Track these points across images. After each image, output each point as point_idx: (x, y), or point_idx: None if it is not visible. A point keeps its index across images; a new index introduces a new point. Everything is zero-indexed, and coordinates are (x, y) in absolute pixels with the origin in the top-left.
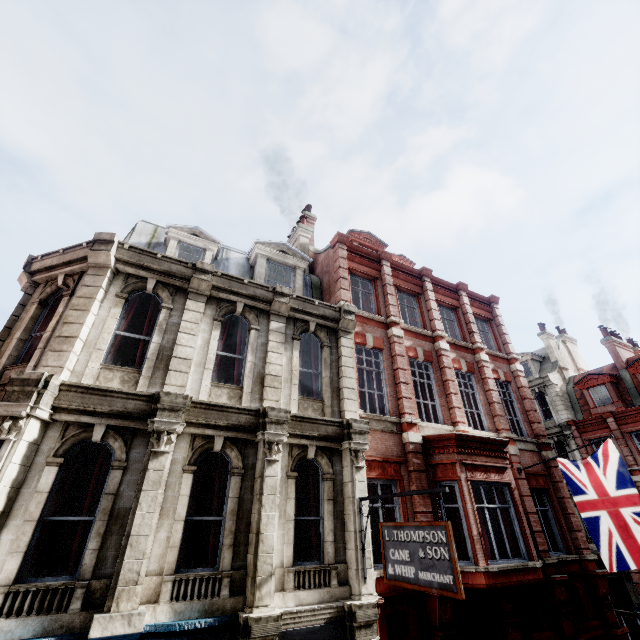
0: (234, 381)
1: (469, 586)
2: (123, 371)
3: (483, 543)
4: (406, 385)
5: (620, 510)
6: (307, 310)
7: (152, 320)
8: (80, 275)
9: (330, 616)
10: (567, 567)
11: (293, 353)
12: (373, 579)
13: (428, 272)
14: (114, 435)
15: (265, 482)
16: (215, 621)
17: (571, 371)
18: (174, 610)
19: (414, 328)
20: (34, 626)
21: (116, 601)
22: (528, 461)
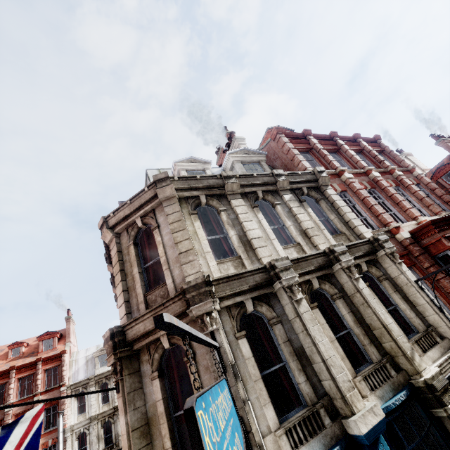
0: (288, 242)
1: None
2: (230, 261)
3: None
4: (377, 205)
5: None
6: (298, 180)
7: (217, 223)
8: (153, 212)
9: None
10: None
11: (308, 210)
12: None
13: (335, 134)
14: (258, 303)
15: (364, 293)
16: (406, 392)
17: None
18: (378, 397)
19: (353, 170)
20: (317, 446)
21: (353, 405)
22: None
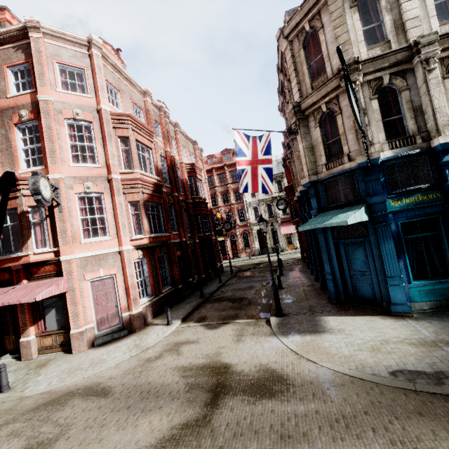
0: None
1: None
2: (379, 46)
3: None
4: None
5: None
6: None
7: (374, 12)
8: (319, 14)
9: None
10: None
11: None
12: None
13: None
14: (394, 77)
15: None
16: None
17: None
18: None
19: None
20: (406, 150)
21: (442, 133)
22: None
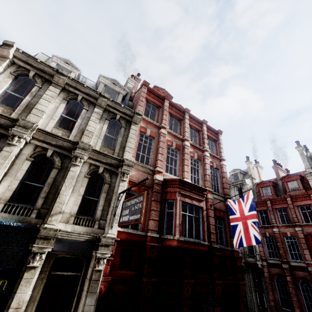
0: (68, 130)
1: (168, 245)
2: (4, 107)
3: (180, 228)
4: (162, 155)
5: (248, 221)
6: (116, 108)
7: (29, 91)
8: None
9: (88, 238)
10: (224, 252)
11: (104, 125)
12: (117, 229)
13: (188, 111)
14: None
15: (69, 173)
16: (22, 225)
17: (257, 180)
18: (1, 216)
19: (174, 132)
20: None
21: None
22: (217, 204)
